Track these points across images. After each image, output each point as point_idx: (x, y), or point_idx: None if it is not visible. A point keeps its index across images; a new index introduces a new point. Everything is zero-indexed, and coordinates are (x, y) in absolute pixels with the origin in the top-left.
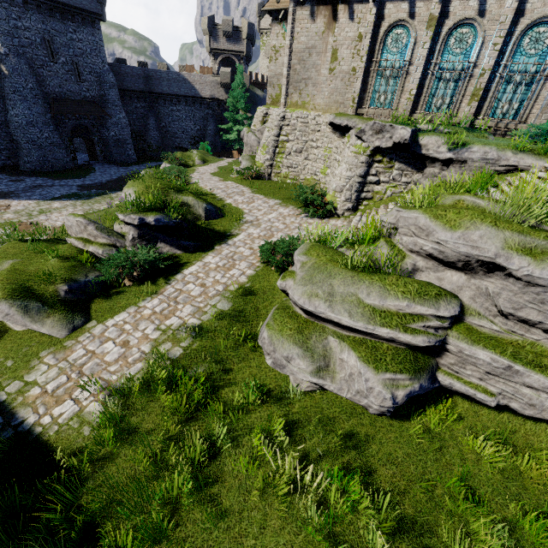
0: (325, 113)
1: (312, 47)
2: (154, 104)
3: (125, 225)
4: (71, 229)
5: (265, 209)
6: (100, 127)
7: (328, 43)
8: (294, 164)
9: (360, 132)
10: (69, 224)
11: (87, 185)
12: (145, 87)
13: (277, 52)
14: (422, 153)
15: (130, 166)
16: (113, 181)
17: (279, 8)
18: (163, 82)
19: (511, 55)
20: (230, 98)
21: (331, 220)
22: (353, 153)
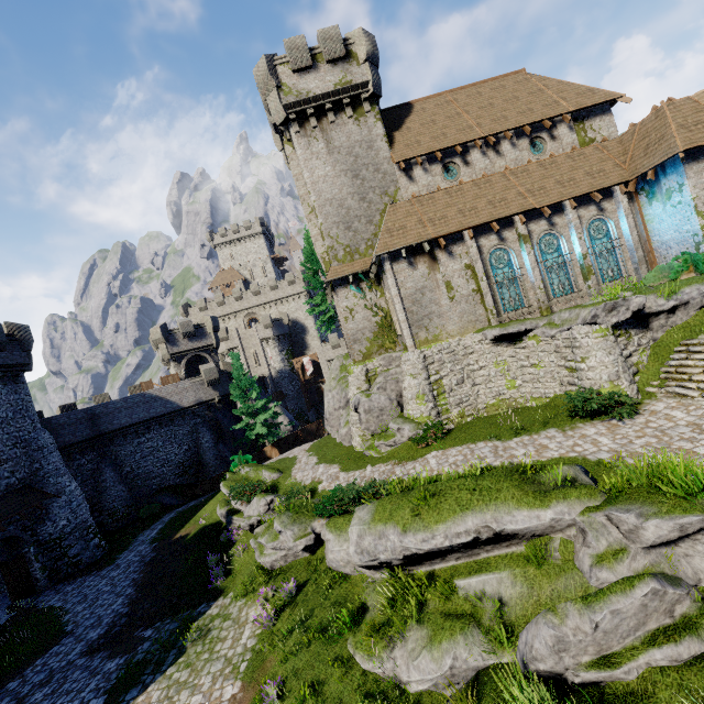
0: (464, 335)
1: (423, 287)
2: (107, 448)
3: (631, 555)
4: (611, 635)
5: (576, 440)
6: (36, 524)
7: (437, 279)
8: (464, 398)
9: (593, 317)
10: (613, 624)
11: (103, 638)
12: (90, 432)
13: (353, 311)
14: (646, 313)
15: (117, 560)
16: (138, 596)
17: (345, 275)
18: (121, 413)
19: (589, 242)
20: (237, 389)
21: (647, 409)
22: (599, 338)
